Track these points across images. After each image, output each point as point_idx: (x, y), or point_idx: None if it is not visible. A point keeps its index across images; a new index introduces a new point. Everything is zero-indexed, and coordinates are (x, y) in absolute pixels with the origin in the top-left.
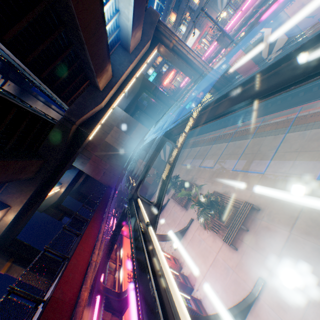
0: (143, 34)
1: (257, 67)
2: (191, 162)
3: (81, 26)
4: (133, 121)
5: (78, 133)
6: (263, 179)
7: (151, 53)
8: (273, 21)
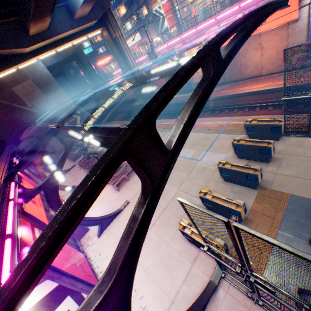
0: (92, 11)
1: None
2: None
3: None
4: (55, 83)
5: None
6: None
7: (95, 31)
8: None
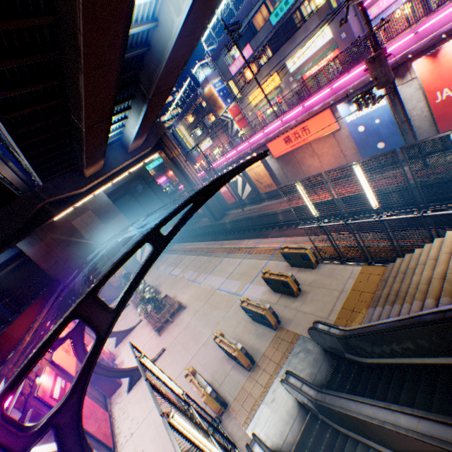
0: (147, 140)
1: (236, 199)
2: (165, 268)
3: (86, 146)
4: (115, 209)
5: (44, 210)
6: (199, 287)
7: (151, 156)
8: (242, 174)
